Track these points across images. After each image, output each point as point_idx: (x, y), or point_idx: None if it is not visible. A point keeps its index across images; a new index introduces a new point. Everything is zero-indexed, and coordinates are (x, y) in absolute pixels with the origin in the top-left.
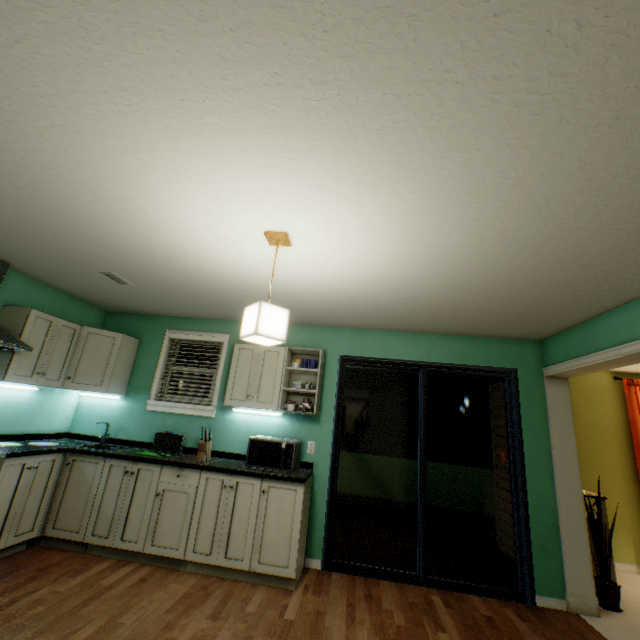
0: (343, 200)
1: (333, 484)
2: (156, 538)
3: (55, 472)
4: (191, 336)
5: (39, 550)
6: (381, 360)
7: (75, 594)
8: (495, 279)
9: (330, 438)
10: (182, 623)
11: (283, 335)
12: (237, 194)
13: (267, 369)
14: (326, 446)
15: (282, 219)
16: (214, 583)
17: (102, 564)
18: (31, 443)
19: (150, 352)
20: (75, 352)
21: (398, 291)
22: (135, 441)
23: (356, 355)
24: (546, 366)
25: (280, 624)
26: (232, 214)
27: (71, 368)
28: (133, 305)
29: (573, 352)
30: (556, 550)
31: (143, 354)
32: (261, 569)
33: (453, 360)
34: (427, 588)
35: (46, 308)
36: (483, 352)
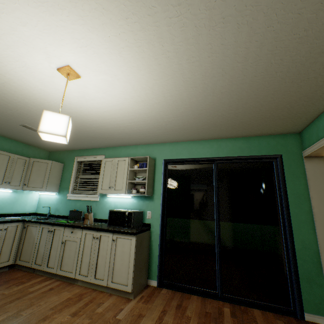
0: (71, 16)
1: (162, 236)
2: (62, 266)
3: (19, 232)
4: (87, 159)
5: (13, 271)
6: (188, 159)
7: (11, 296)
8: (234, 76)
9: (159, 209)
10: (53, 317)
11: (64, 132)
12: (10, 35)
13: (119, 171)
14: (157, 213)
15: (55, 52)
16: (88, 292)
17: (37, 279)
18: (7, 218)
19: (68, 169)
20: (27, 171)
21: (175, 105)
22: (63, 215)
23: (173, 158)
24: (304, 150)
25: (111, 322)
26: (27, 57)
27: (26, 179)
28: (55, 145)
29: (322, 133)
30: (320, 281)
31: (65, 171)
32: (113, 286)
33: (235, 154)
34: (223, 302)
35: (12, 151)
36: (256, 146)
